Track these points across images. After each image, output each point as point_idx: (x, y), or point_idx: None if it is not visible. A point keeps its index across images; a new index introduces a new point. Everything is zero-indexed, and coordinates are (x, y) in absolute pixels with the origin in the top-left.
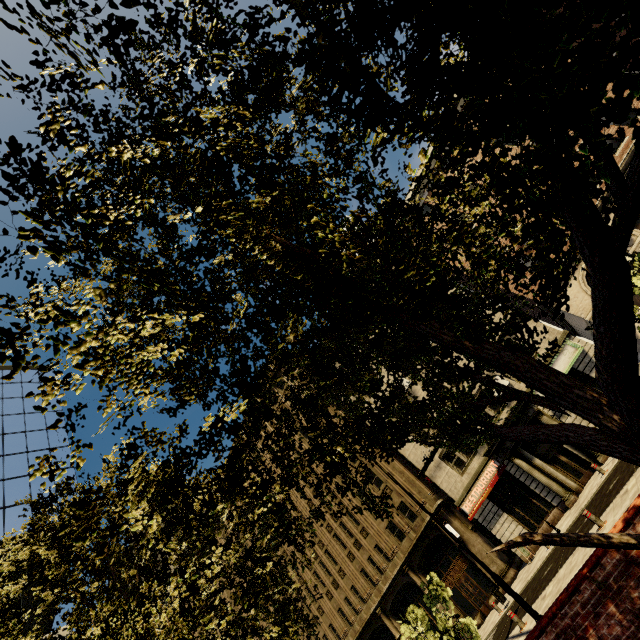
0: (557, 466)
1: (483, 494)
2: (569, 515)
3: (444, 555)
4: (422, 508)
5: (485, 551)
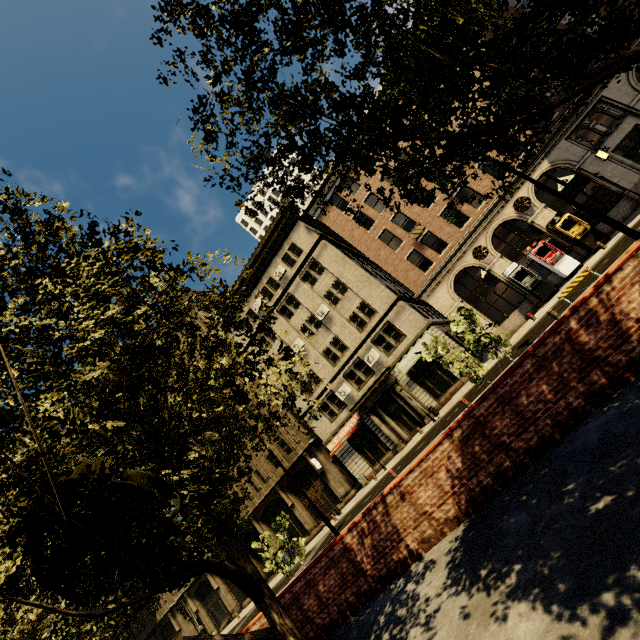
0: (399, 422)
1: (344, 438)
2: (396, 458)
3: (308, 479)
4: (280, 465)
5: (338, 477)
